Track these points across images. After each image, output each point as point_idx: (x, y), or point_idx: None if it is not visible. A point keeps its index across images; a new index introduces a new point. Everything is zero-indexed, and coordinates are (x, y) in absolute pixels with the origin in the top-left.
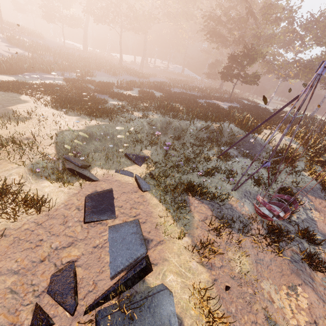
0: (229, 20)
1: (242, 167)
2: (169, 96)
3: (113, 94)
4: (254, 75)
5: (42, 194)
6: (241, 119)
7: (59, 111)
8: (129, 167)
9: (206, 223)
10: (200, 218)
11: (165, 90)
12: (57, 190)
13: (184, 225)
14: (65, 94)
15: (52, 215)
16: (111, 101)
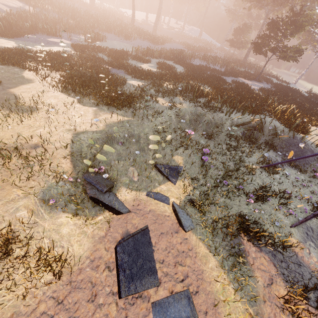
0: None
1: (292, 184)
2: (192, 72)
3: (130, 69)
4: (296, 49)
5: (59, 239)
6: (281, 111)
7: (71, 98)
8: (161, 186)
9: (275, 295)
10: (264, 281)
11: (186, 63)
12: (78, 232)
13: (249, 300)
14: (76, 69)
15: (76, 281)
16: (129, 79)
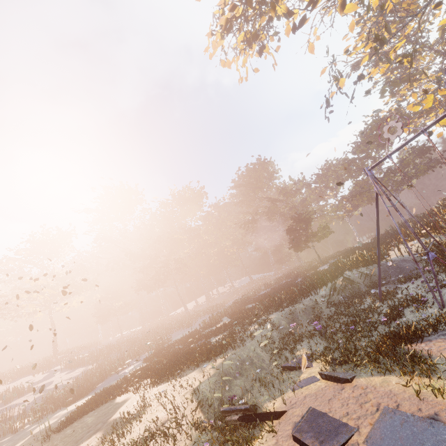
0: (262, 214)
1: (417, 289)
2: (263, 298)
3: (208, 334)
4: (321, 228)
5: None
6: (355, 261)
7: (172, 380)
8: (301, 376)
9: None
10: None
11: (253, 299)
12: None
13: None
14: (161, 366)
15: None
16: (212, 339)
